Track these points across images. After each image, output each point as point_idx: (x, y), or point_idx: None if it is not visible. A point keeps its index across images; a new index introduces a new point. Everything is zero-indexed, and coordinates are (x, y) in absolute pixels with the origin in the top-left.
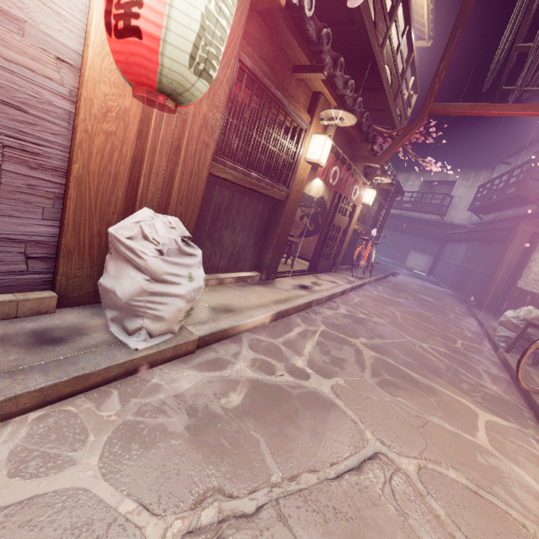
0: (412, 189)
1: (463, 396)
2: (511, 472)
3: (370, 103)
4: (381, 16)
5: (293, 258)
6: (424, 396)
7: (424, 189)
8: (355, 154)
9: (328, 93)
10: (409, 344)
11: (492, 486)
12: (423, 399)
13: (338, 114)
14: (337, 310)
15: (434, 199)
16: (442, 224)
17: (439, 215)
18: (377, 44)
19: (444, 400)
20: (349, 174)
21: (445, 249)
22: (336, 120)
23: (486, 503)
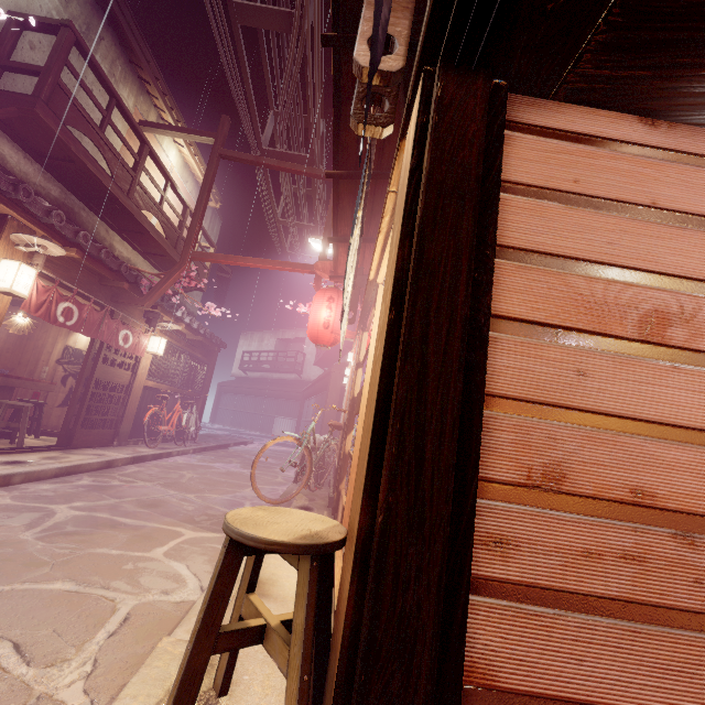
0: (268, 348)
1: (185, 525)
2: (162, 566)
3: (147, 246)
4: (119, 165)
5: (21, 430)
6: (116, 534)
7: (280, 347)
8: (116, 294)
9: (21, 218)
10: (165, 498)
11: (111, 582)
12: (108, 537)
13: (34, 240)
14: (70, 483)
15: (288, 357)
16: (302, 382)
17: (296, 373)
18: (118, 188)
19: (146, 533)
20: (102, 315)
21: (305, 408)
22: (35, 247)
23: (78, 595)
